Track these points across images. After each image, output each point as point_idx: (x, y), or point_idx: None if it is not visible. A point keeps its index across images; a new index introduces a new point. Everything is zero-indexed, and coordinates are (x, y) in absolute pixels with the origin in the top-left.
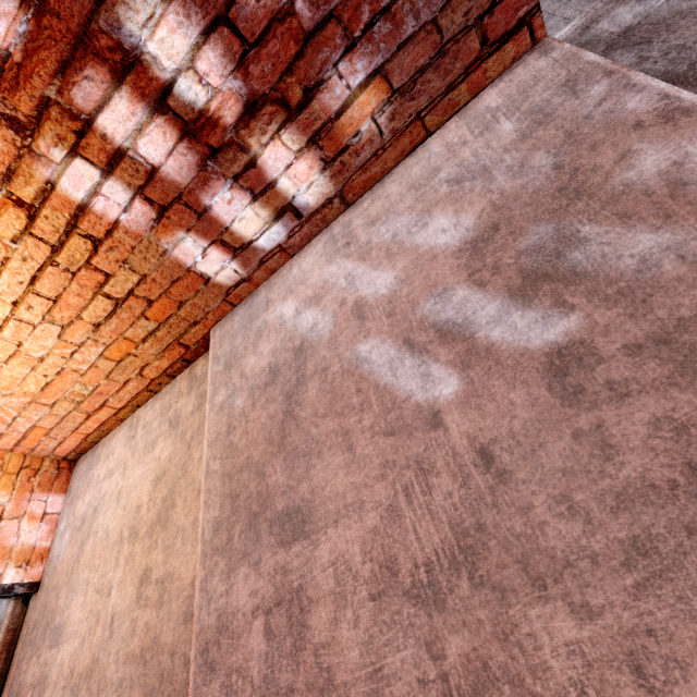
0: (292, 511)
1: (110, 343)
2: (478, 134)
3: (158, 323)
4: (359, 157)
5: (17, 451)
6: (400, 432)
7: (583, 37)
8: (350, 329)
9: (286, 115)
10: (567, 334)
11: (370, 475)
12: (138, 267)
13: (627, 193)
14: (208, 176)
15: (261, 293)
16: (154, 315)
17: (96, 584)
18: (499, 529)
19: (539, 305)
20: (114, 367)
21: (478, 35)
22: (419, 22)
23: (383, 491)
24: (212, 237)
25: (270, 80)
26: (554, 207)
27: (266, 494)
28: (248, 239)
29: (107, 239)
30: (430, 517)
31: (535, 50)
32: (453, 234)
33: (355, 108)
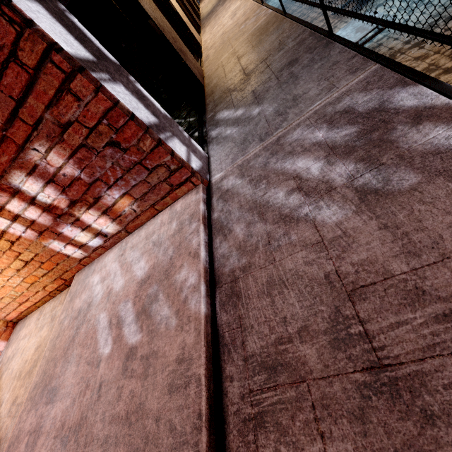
0: (54, 388)
1: (26, 276)
2: (168, 222)
3: (48, 270)
4: (129, 218)
5: None
6: (90, 364)
7: (219, 184)
8: (103, 303)
9: (89, 205)
10: (136, 342)
11: (77, 381)
12: (34, 250)
13: (173, 285)
14: (59, 223)
15: (95, 264)
16: (45, 267)
17: None
18: (89, 420)
19: (138, 324)
20: (30, 285)
21: (168, 183)
22: (138, 180)
23: (76, 390)
24: (67, 242)
25: (78, 195)
26: (161, 278)
27: (52, 376)
28: (85, 242)
29: (17, 241)
30: (79, 408)
31: (196, 189)
32: (141, 272)
33: (120, 203)
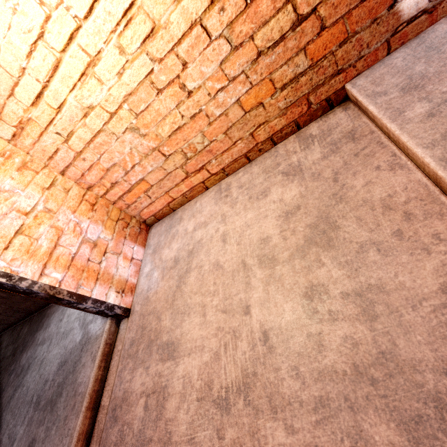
0: None
1: (254, 84)
2: None
3: (308, 65)
4: None
5: (117, 205)
6: None
7: None
8: None
9: None
10: None
11: None
12: None
13: None
14: None
15: (440, 28)
16: (312, 51)
17: (218, 305)
18: None
19: None
20: (238, 119)
21: None
22: None
23: None
24: None
25: None
26: None
27: None
28: None
29: None
30: None
31: None
32: None
33: None
